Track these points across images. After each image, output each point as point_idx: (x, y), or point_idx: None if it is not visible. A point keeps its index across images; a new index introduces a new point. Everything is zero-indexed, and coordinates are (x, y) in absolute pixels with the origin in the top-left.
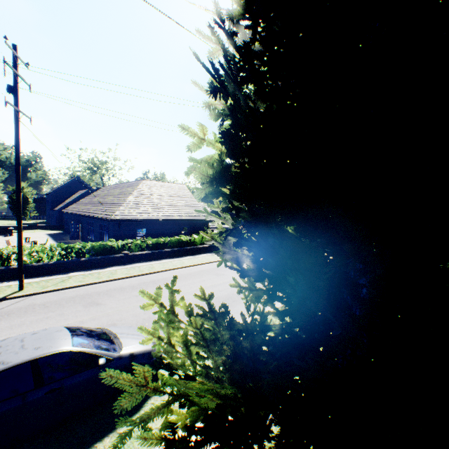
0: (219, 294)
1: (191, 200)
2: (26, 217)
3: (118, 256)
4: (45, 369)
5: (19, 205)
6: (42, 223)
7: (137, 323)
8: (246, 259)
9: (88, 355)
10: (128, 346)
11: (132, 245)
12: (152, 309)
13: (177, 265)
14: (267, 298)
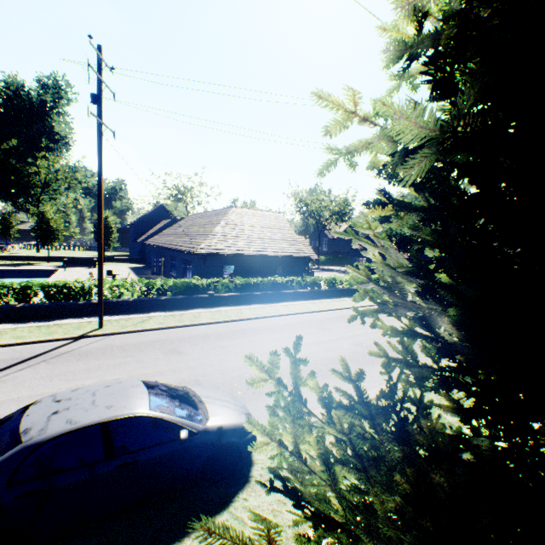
0: (326, 354)
1: (289, 233)
2: (109, 248)
3: (202, 297)
4: (117, 435)
5: (101, 232)
6: (125, 255)
7: (224, 381)
8: (439, 320)
9: (168, 423)
10: (215, 416)
11: (218, 284)
12: (242, 365)
13: (270, 312)
14: (438, 382)
